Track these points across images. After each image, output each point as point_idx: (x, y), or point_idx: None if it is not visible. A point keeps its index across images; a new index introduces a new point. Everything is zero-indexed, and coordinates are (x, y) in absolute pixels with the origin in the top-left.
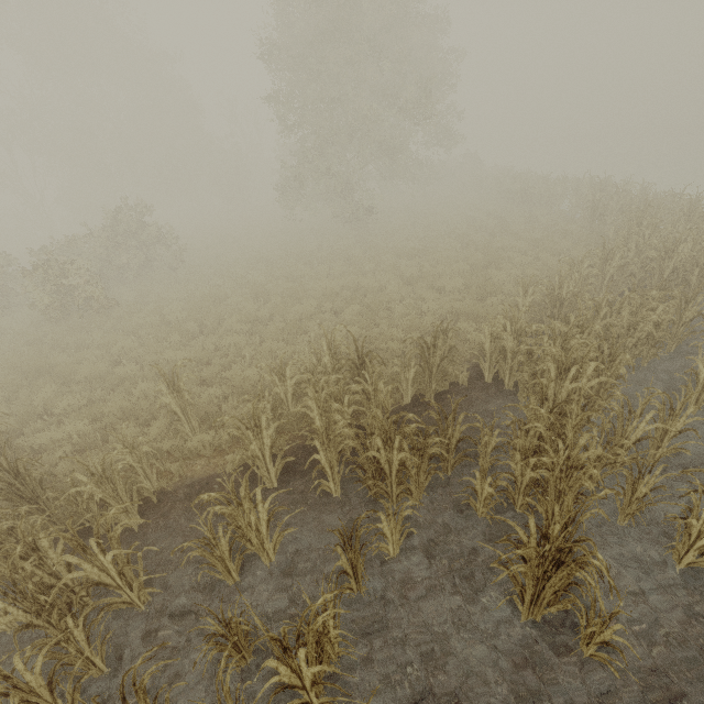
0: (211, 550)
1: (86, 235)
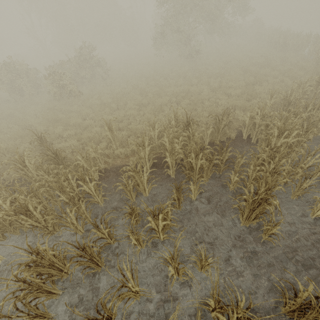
0: (126, 187)
1: (67, 61)
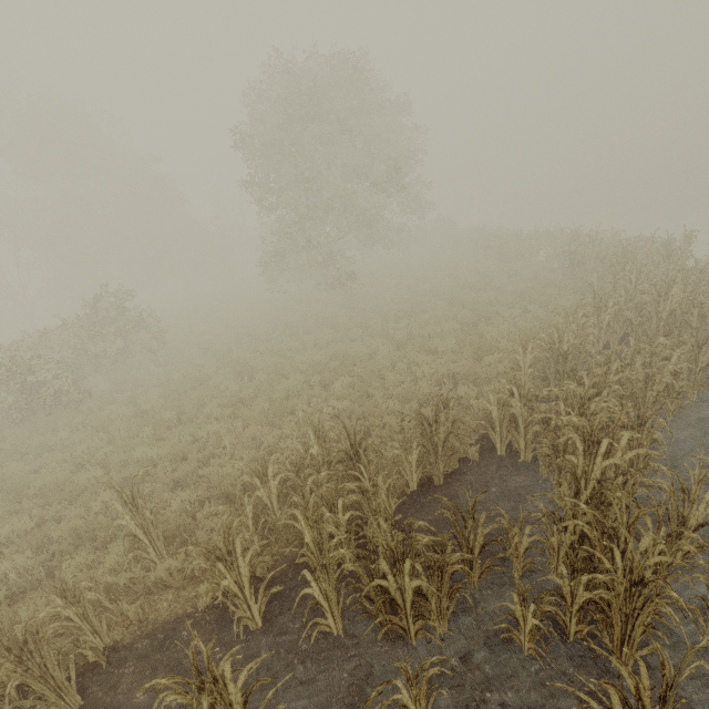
0: None
1: (60, 326)
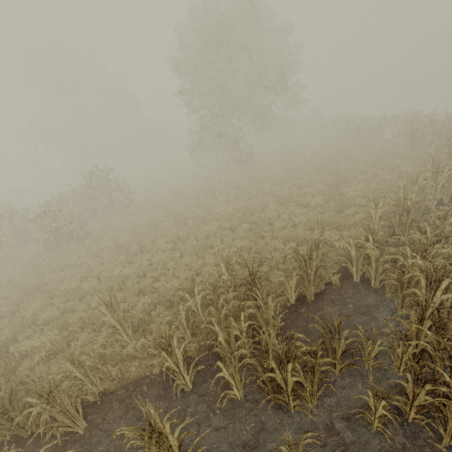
0: None
1: (71, 191)
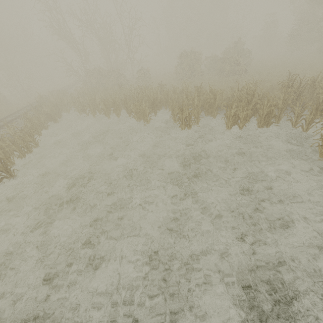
0: None
1: (228, 51)
